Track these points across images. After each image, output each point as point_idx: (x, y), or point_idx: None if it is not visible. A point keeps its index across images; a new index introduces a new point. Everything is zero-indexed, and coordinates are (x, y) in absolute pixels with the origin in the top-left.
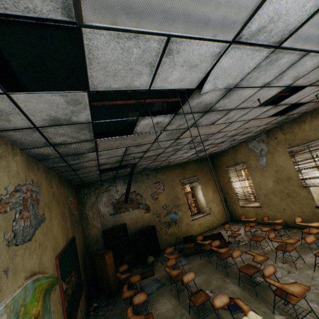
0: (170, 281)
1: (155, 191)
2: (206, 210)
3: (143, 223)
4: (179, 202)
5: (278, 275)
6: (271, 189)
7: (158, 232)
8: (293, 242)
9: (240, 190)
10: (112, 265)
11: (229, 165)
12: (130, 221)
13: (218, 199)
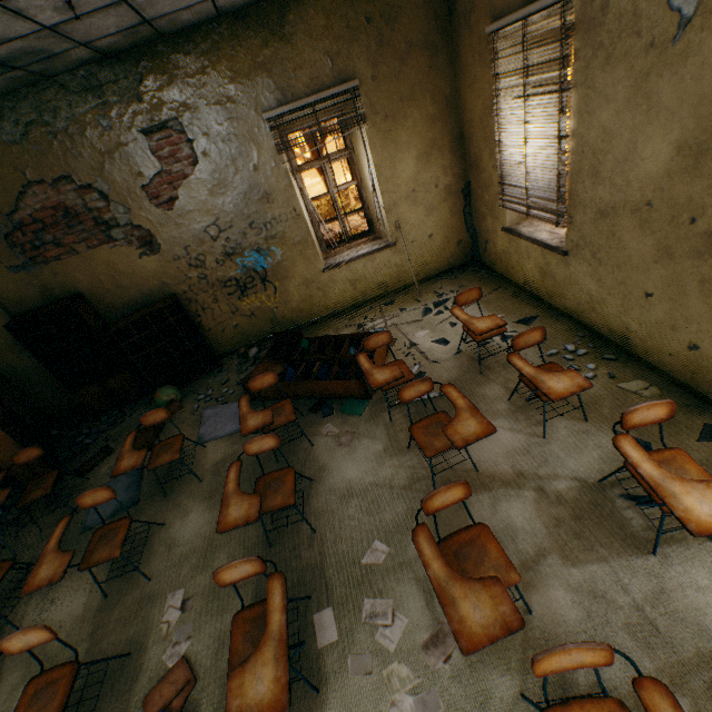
0: (154, 496)
1: (157, 172)
2: (385, 231)
3: (147, 289)
4: (269, 209)
5: (388, 640)
6: (646, 190)
7: (207, 311)
8: (472, 644)
9: (518, 162)
10: (3, 443)
11: (504, 2)
12: (97, 284)
13: (437, 187)
